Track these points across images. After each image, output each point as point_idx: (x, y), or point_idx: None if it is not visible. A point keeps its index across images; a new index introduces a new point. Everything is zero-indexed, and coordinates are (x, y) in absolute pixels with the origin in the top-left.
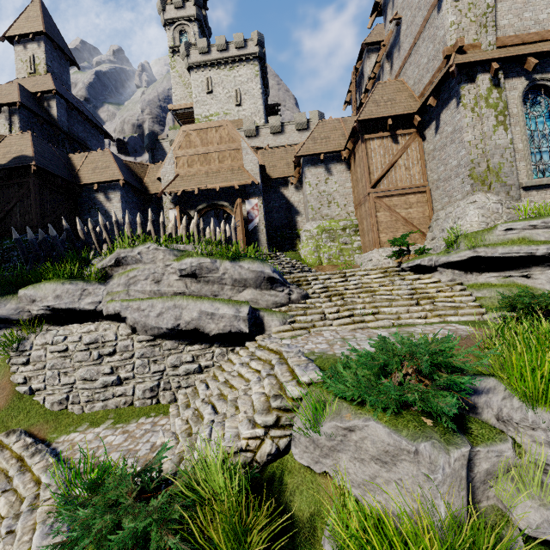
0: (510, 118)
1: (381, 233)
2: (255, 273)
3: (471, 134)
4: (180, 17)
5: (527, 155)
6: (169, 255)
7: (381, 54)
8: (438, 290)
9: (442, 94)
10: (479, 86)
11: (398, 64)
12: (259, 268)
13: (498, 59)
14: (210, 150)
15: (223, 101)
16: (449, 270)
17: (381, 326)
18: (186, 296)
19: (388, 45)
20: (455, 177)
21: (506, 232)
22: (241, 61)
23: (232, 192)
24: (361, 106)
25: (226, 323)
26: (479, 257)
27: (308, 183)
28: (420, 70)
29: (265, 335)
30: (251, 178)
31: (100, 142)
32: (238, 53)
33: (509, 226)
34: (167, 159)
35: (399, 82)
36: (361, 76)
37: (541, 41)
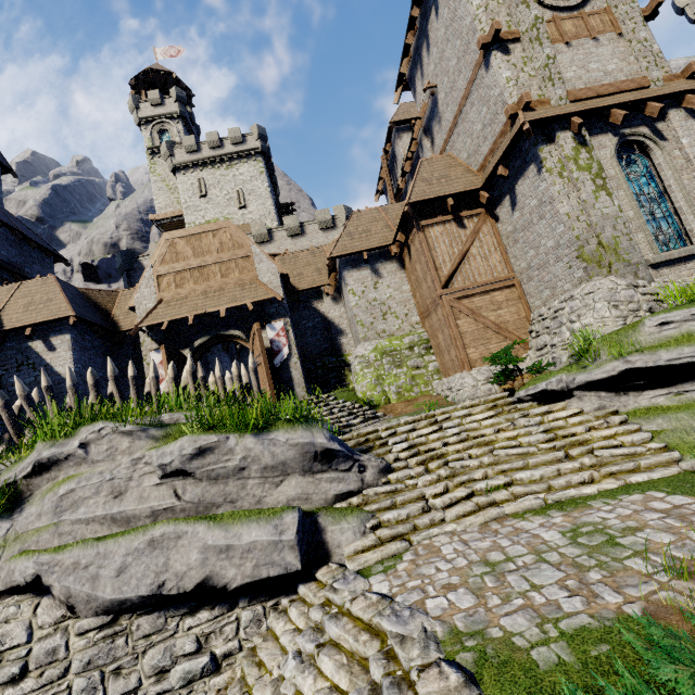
0: (608, 181)
1: (468, 348)
2: (299, 448)
3: (567, 204)
4: (159, 115)
5: (643, 223)
6: (141, 439)
7: (416, 130)
8: (588, 428)
9: (512, 162)
10: (562, 146)
11: (441, 138)
12: (304, 438)
13: (577, 113)
14: (207, 262)
15: (221, 205)
16: (592, 392)
17: (527, 510)
18: (175, 518)
19: (424, 120)
20: (555, 262)
21: (660, 328)
22: (241, 158)
23: (245, 316)
24: (399, 194)
25: (257, 560)
26: (636, 369)
27: (352, 291)
28: (474, 139)
29: (334, 566)
30: (270, 293)
31: (46, 267)
32: (236, 149)
33: (662, 319)
34: (143, 280)
35: (447, 157)
36: (392, 159)
37: (618, 93)
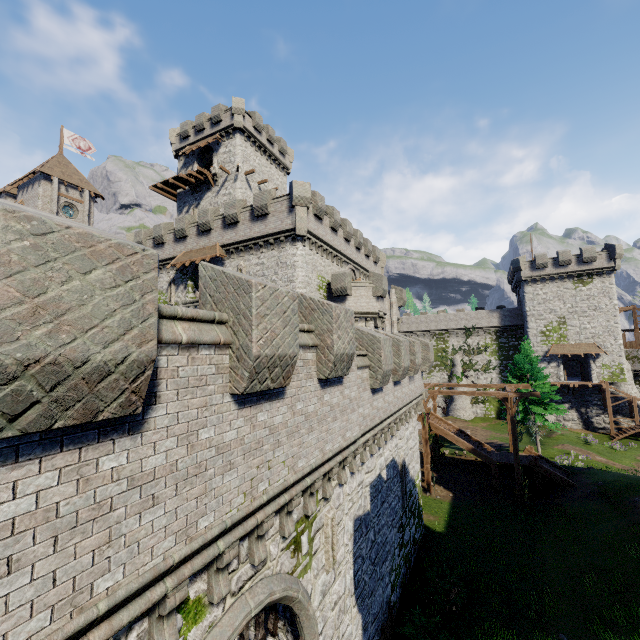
0: None
1: None
2: None
3: None
4: None
5: None
6: None
7: None
8: None
9: None
10: None
11: None
12: None
13: None
14: None
15: None
16: None
17: None
18: None
19: None
20: None
21: None
22: None
23: None
24: None
25: None
26: None
27: None
28: None
29: None
30: None
31: None
32: None
33: None
34: None
35: None
36: None
37: None
